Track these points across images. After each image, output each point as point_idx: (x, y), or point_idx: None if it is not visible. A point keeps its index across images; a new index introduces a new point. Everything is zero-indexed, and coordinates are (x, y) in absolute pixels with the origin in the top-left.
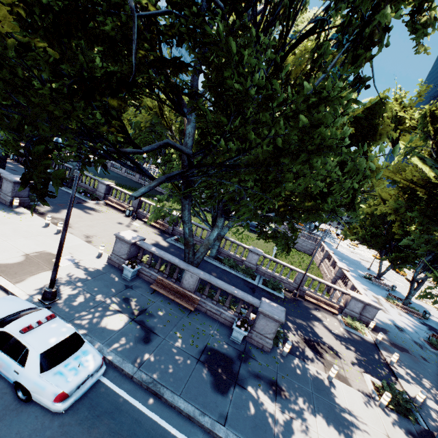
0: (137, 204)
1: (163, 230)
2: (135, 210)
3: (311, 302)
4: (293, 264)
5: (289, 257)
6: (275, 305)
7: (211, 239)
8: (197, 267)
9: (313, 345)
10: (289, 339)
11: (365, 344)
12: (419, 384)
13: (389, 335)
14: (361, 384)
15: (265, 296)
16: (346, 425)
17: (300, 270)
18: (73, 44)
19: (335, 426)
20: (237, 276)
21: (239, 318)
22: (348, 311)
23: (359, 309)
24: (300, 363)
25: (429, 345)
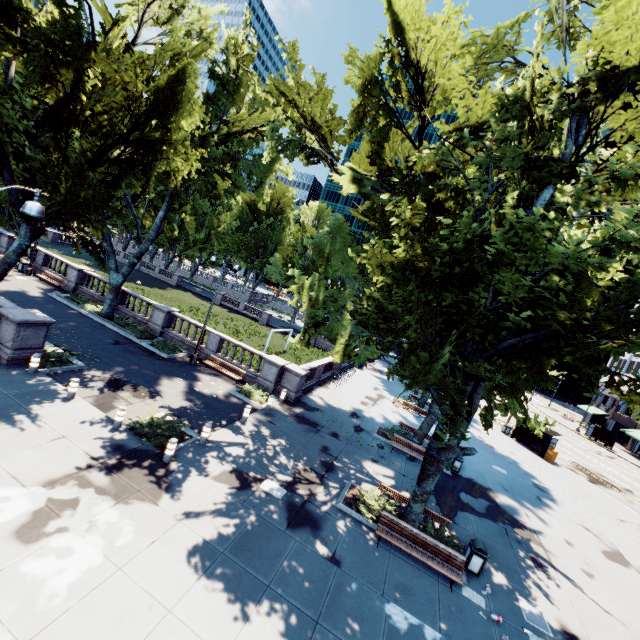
0: (32, 255)
1: (59, 287)
2: (29, 263)
3: (218, 370)
4: (300, 363)
5: (305, 358)
6: (41, 315)
7: (10, 251)
8: None
9: (122, 384)
10: (82, 373)
11: (237, 406)
12: (257, 439)
13: (313, 412)
14: (135, 416)
15: (129, 350)
16: (4, 416)
17: (213, 331)
18: None
19: None
20: (118, 333)
21: None
22: (261, 379)
23: (274, 376)
24: (47, 381)
25: (381, 432)
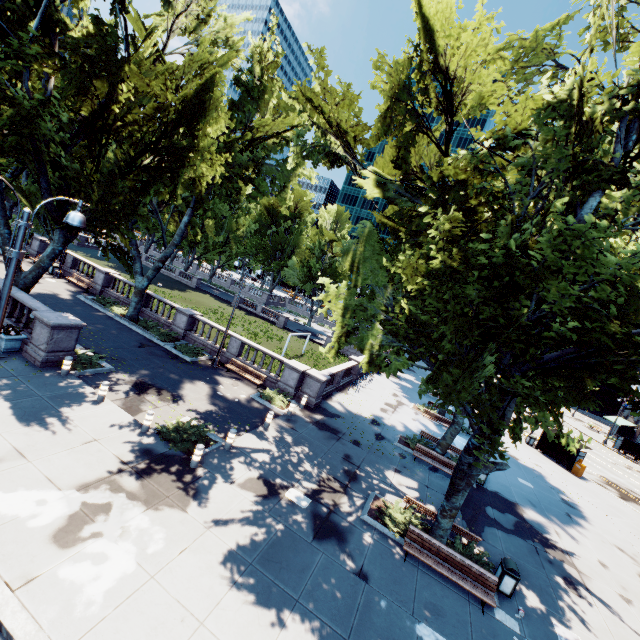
0: (62, 259)
1: (87, 289)
2: (59, 266)
3: (239, 374)
4: (318, 367)
5: (322, 362)
6: (73, 319)
7: (44, 256)
8: (26, 290)
9: (148, 388)
10: (110, 375)
11: (259, 411)
12: (280, 446)
13: (334, 419)
14: (161, 419)
15: (154, 353)
16: (40, 418)
17: (235, 334)
18: (4, 75)
19: (18, 413)
20: (143, 335)
21: (12, 325)
22: (281, 384)
23: (294, 382)
24: (78, 383)
25: (402, 441)
